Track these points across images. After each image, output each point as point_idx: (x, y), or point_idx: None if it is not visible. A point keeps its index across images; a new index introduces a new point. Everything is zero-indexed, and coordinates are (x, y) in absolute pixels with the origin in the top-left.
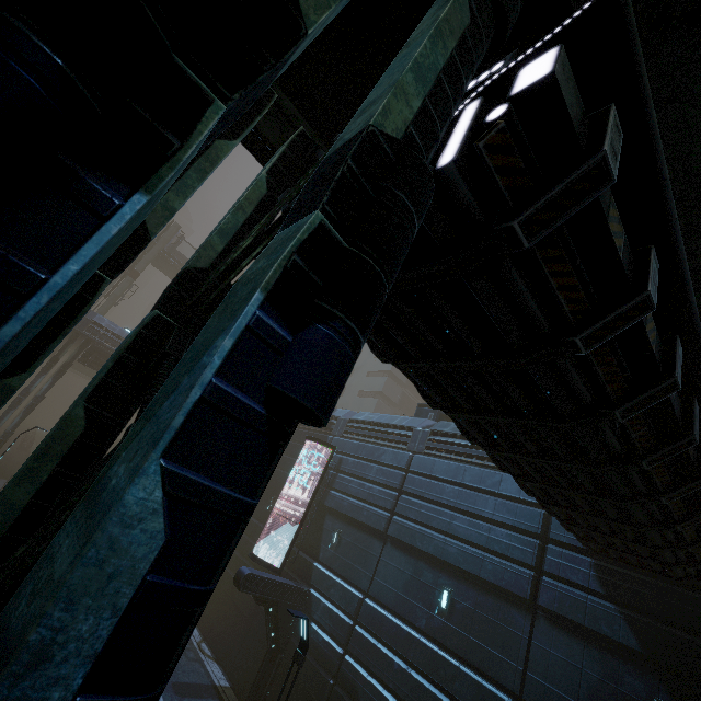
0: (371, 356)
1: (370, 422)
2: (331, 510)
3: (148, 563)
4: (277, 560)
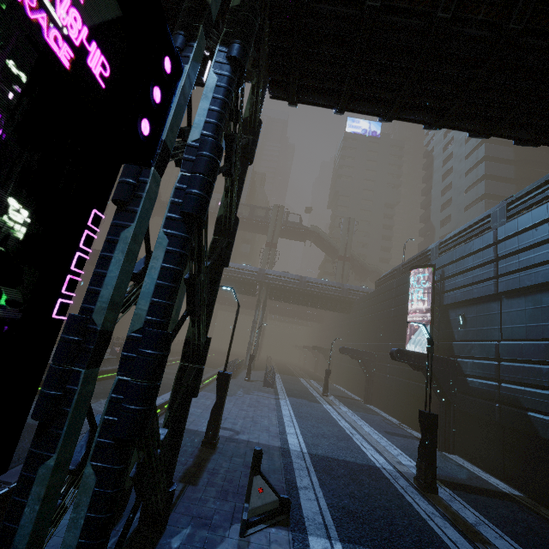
0: (461, 213)
1: (455, 234)
2: (450, 306)
3: (216, 82)
4: None
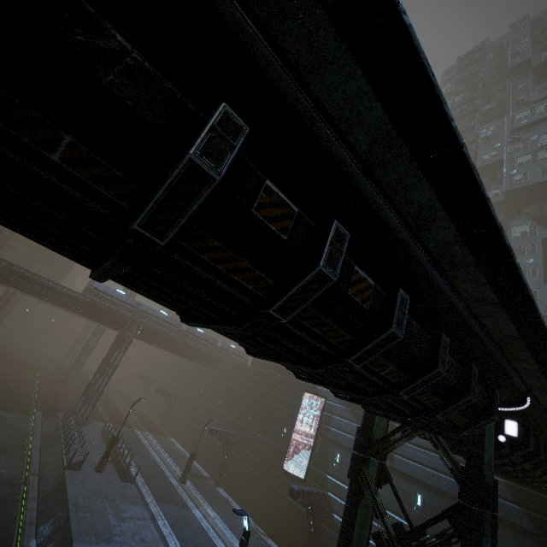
0: None
1: None
2: (330, 440)
3: None
4: (298, 472)
